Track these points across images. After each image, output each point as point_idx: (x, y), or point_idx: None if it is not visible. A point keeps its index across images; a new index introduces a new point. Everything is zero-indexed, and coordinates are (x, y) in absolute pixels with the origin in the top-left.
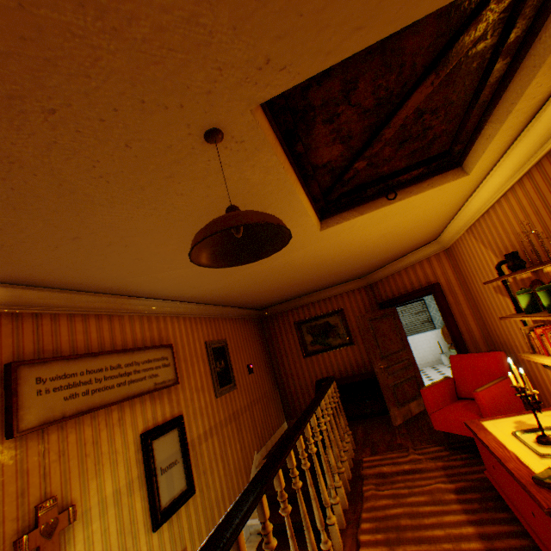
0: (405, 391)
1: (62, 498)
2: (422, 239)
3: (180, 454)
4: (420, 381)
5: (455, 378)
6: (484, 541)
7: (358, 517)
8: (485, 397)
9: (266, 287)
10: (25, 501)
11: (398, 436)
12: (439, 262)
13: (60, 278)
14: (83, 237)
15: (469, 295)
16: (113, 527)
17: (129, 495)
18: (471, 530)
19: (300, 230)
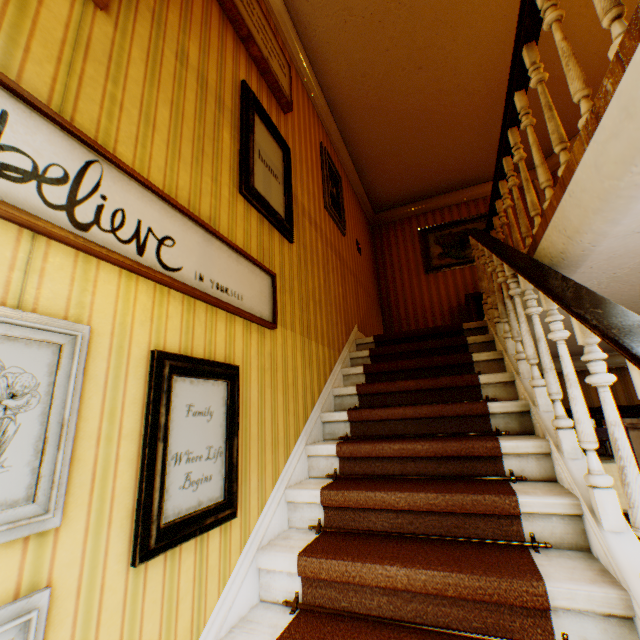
0: None
1: None
2: None
3: (281, 180)
4: None
5: None
6: None
7: None
8: None
9: (415, 92)
10: None
11: None
12: None
13: None
14: None
15: None
16: (190, 97)
17: (216, 108)
18: None
19: None
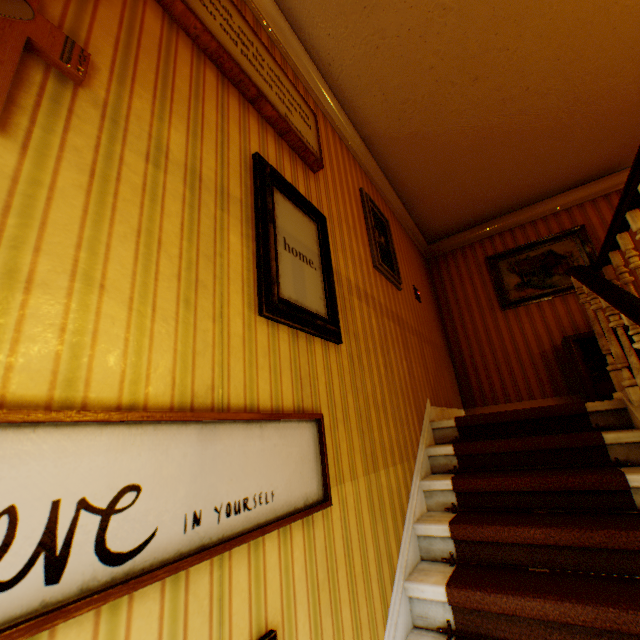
0: None
1: (59, 23)
2: None
3: (317, 262)
4: None
5: None
6: None
7: None
8: None
9: (470, 107)
10: None
11: None
12: None
13: None
14: None
15: None
16: (172, 209)
17: (217, 206)
18: None
19: None
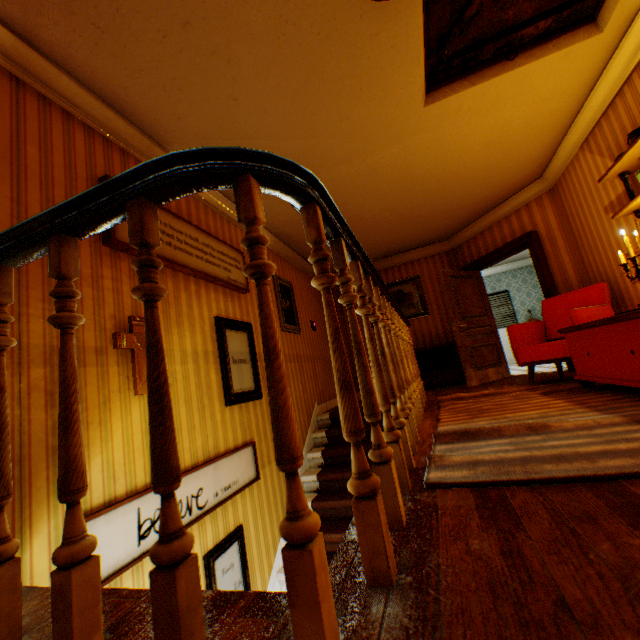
0: (483, 356)
1: None
2: (525, 173)
3: (249, 357)
4: (500, 351)
5: (545, 322)
6: (573, 402)
7: (436, 414)
8: (582, 315)
9: None
10: (120, 307)
11: (474, 389)
12: (540, 206)
13: (151, 111)
14: (193, 24)
15: (571, 239)
16: (192, 379)
17: (205, 362)
18: (559, 401)
19: (404, 96)
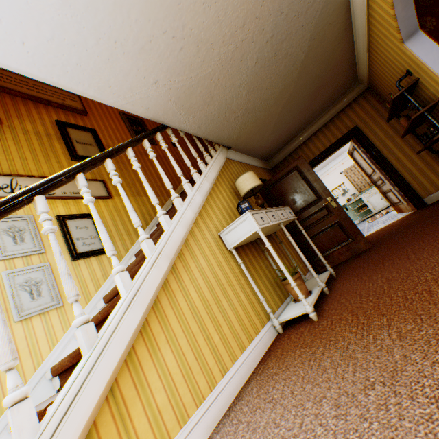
0: None
1: None
2: None
3: (95, 144)
4: None
5: None
6: None
7: None
8: None
9: None
10: None
11: None
12: None
13: None
14: None
15: None
16: (35, 143)
17: (48, 138)
18: None
19: None
